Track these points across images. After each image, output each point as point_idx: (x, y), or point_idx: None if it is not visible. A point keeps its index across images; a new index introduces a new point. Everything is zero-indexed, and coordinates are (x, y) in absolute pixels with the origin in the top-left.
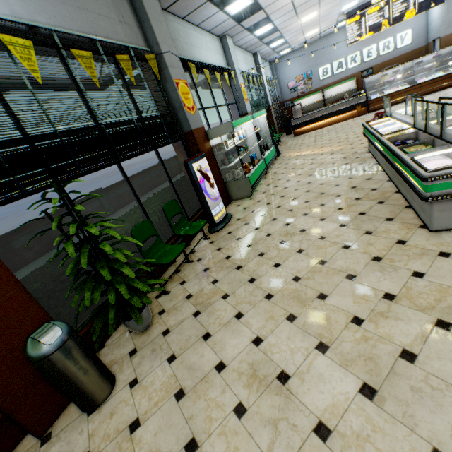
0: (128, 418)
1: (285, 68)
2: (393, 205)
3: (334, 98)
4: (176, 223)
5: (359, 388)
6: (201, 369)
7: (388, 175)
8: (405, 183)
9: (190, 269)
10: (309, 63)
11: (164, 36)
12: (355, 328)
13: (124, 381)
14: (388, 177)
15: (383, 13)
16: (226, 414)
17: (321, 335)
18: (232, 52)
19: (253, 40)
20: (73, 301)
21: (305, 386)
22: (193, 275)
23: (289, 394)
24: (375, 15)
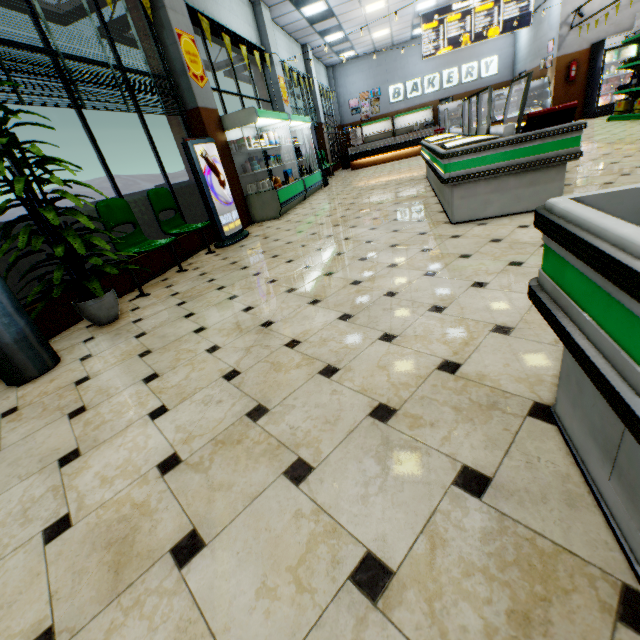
0: (75, 378)
1: (347, 78)
2: (429, 212)
3: (406, 130)
4: (168, 221)
5: (338, 317)
6: (177, 335)
7: (435, 192)
8: (441, 187)
9: (182, 276)
10: (378, 77)
11: None
12: (352, 287)
13: (73, 358)
14: (434, 194)
15: (465, 25)
16: (197, 354)
17: (317, 296)
18: (269, 29)
19: (301, 22)
20: (0, 251)
21: (287, 325)
22: (185, 280)
23: (269, 332)
24: (455, 25)
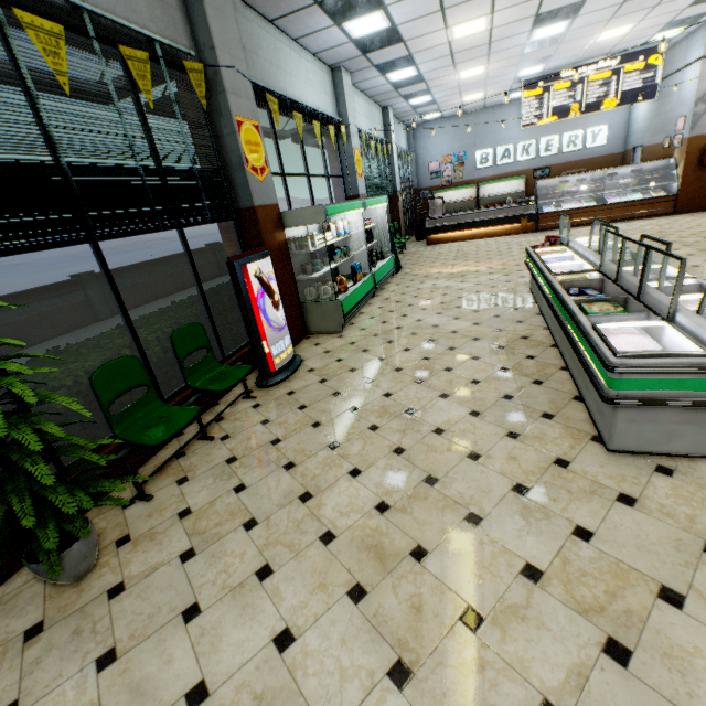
0: None
1: (429, 140)
2: (556, 391)
3: (492, 199)
4: (196, 365)
5: None
6: (158, 695)
7: (553, 337)
8: (577, 359)
9: (204, 454)
10: (464, 140)
11: (228, 39)
12: (466, 635)
13: None
14: (553, 340)
15: (575, 94)
16: None
17: (404, 644)
18: (348, 96)
19: (385, 86)
20: None
21: None
22: (206, 468)
23: None
24: (563, 93)
